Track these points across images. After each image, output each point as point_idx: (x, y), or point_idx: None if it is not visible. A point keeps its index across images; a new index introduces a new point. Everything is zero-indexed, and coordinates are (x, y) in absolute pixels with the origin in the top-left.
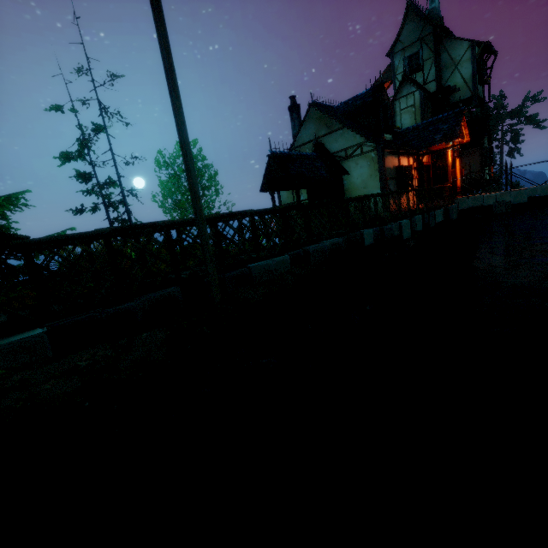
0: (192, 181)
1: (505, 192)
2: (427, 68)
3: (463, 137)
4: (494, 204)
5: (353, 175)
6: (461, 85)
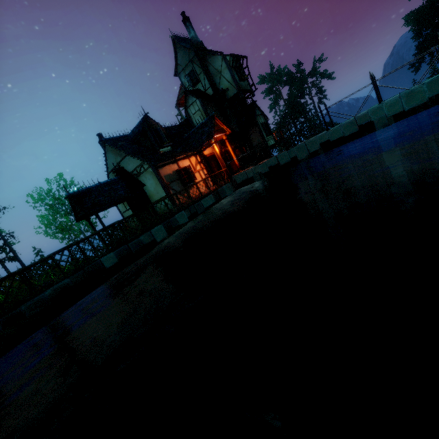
0: None
1: (256, 166)
2: (203, 80)
3: (224, 131)
4: (253, 176)
5: (147, 185)
6: (229, 85)
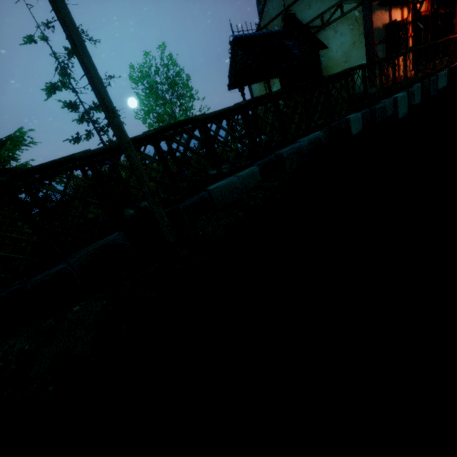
0: (95, 87)
1: None
2: None
3: None
4: None
5: (331, 47)
6: None
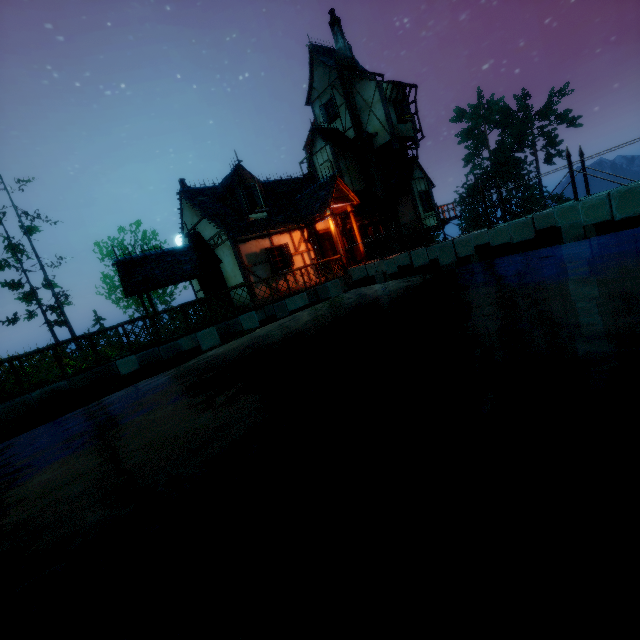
0: None
1: (380, 261)
2: (343, 115)
3: (349, 200)
4: (375, 274)
5: (225, 263)
6: (380, 128)
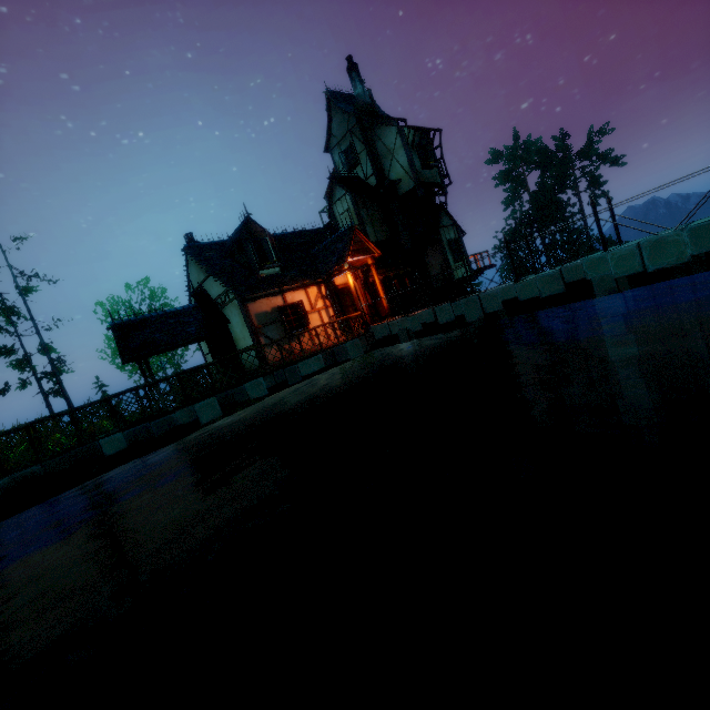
0: None
1: (404, 318)
2: (364, 162)
3: (369, 252)
4: (398, 332)
5: (233, 323)
6: (403, 174)
